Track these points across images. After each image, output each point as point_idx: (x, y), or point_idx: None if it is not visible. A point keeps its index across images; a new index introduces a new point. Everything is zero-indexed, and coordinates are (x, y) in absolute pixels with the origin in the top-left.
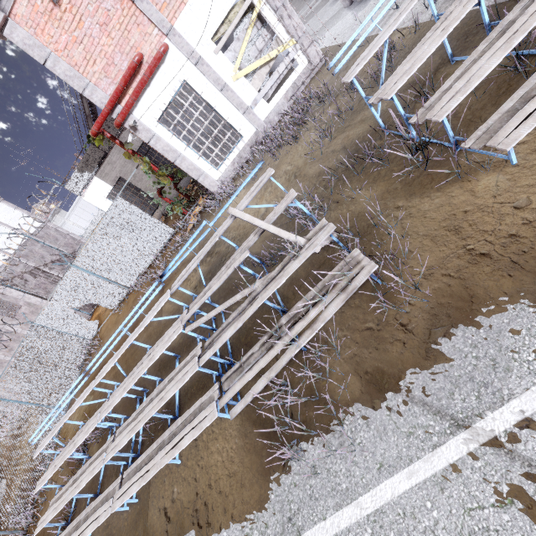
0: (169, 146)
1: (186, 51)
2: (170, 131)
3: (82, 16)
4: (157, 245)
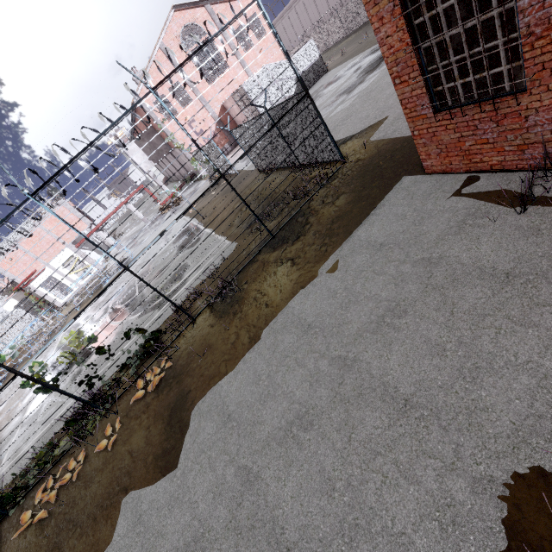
0: (43, 293)
1: (52, 268)
2: (44, 288)
3: (18, 262)
4: (35, 328)
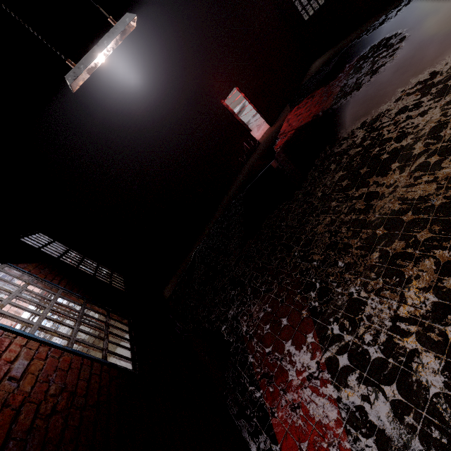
0: None
1: None
2: None
3: None
4: None
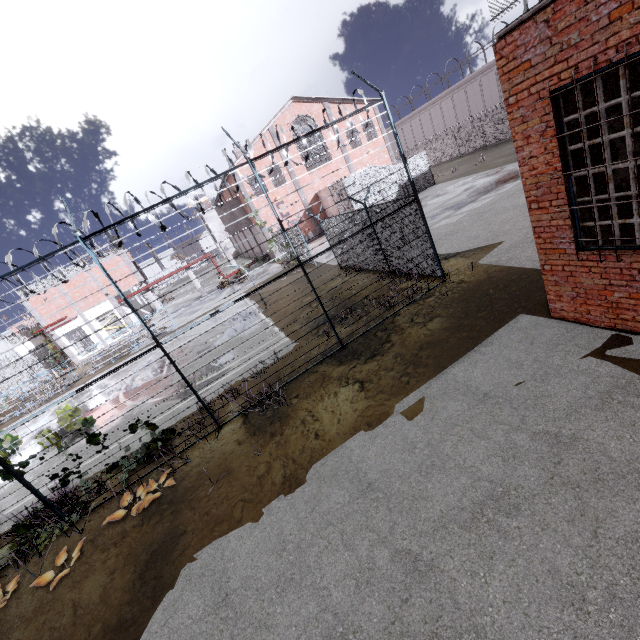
0: (64, 343)
1: (84, 319)
2: (67, 339)
3: (52, 304)
4: (39, 381)
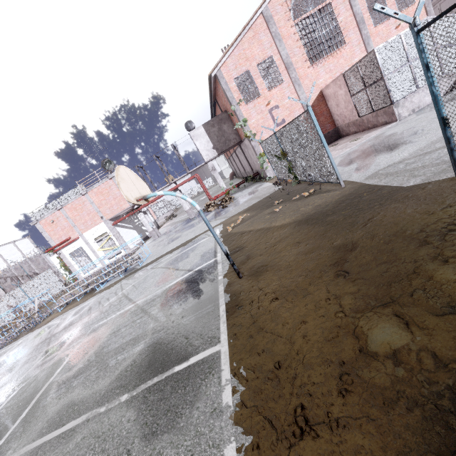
0: (69, 262)
1: (84, 240)
2: (72, 257)
3: (58, 226)
4: (57, 291)
